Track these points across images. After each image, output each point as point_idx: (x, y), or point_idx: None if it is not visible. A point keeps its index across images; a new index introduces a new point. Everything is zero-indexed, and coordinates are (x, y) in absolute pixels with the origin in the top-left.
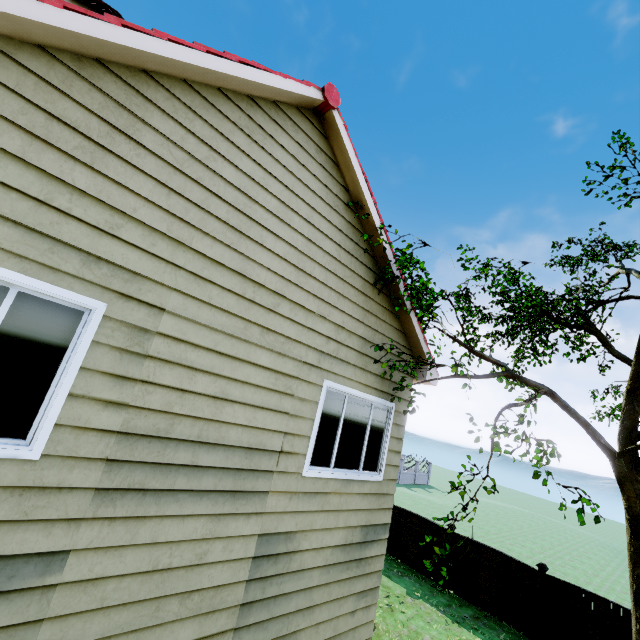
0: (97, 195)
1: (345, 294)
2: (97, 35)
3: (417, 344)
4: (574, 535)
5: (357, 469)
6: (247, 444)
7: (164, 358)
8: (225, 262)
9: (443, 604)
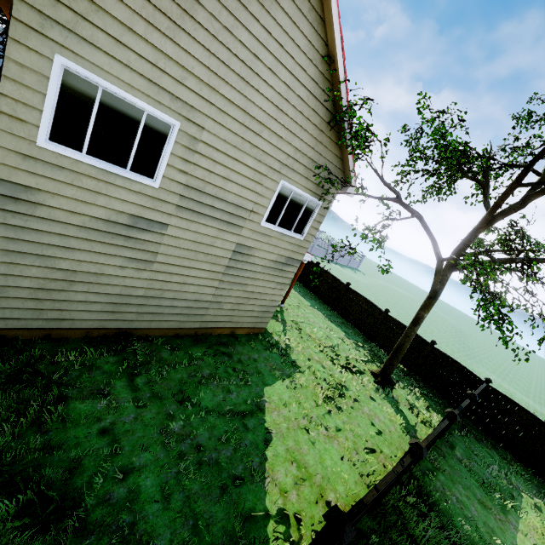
0: (176, 59)
1: (306, 128)
2: None
3: (348, 169)
4: (438, 317)
5: (290, 230)
6: (236, 203)
7: (203, 154)
8: (236, 102)
9: (328, 314)
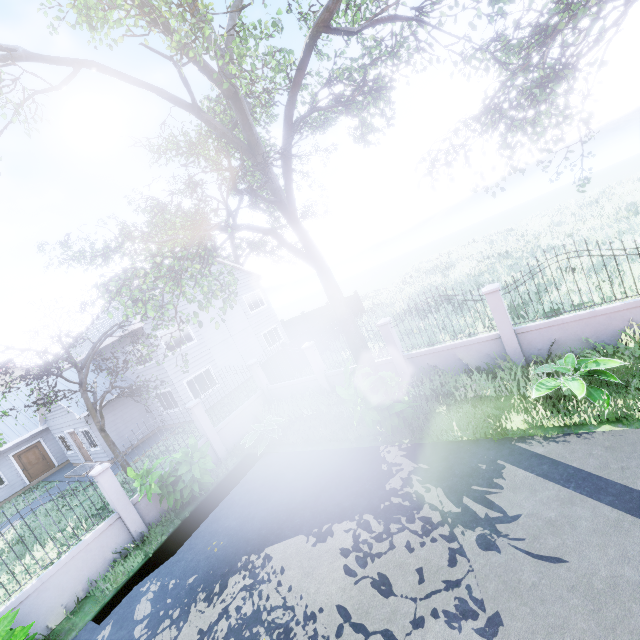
0: None
1: None
2: None
3: None
4: None
5: None
6: None
7: None
8: None
9: None
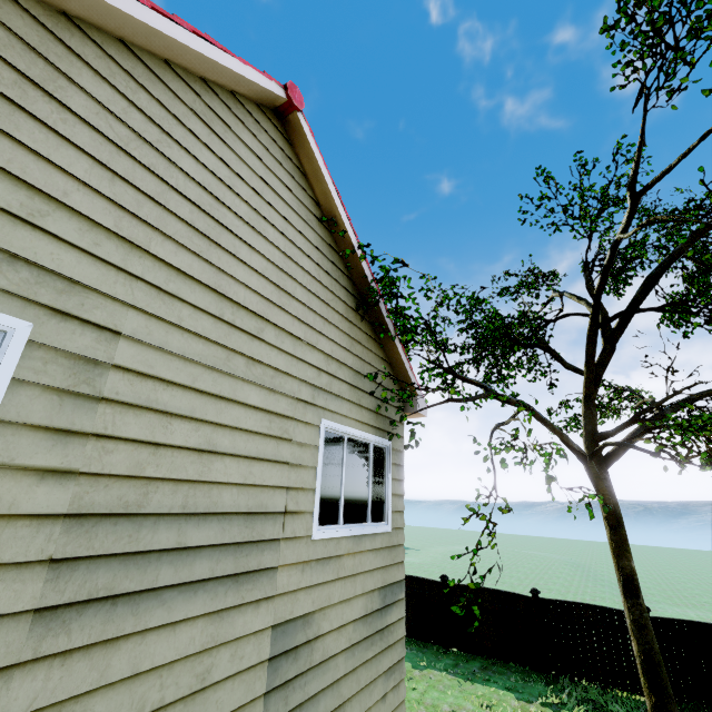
0: (4, 165)
1: (330, 319)
2: None
3: (404, 373)
4: (540, 560)
5: (365, 522)
6: (246, 508)
7: (126, 401)
8: (195, 274)
9: (451, 665)
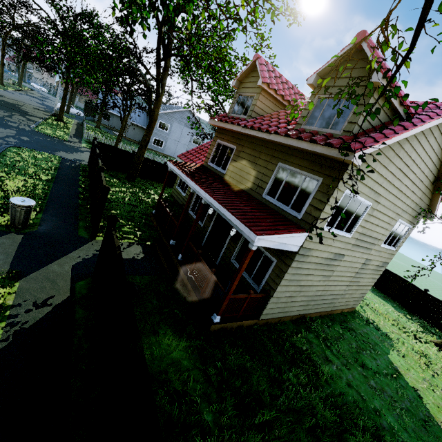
0: (384, 175)
1: (421, 188)
2: (412, 134)
3: (434, 205)
4: (435, 285)
5: (390, 246)
6: (375, 237)
7: (374, 216)
8: (397, 186)
9: (371, 290)
